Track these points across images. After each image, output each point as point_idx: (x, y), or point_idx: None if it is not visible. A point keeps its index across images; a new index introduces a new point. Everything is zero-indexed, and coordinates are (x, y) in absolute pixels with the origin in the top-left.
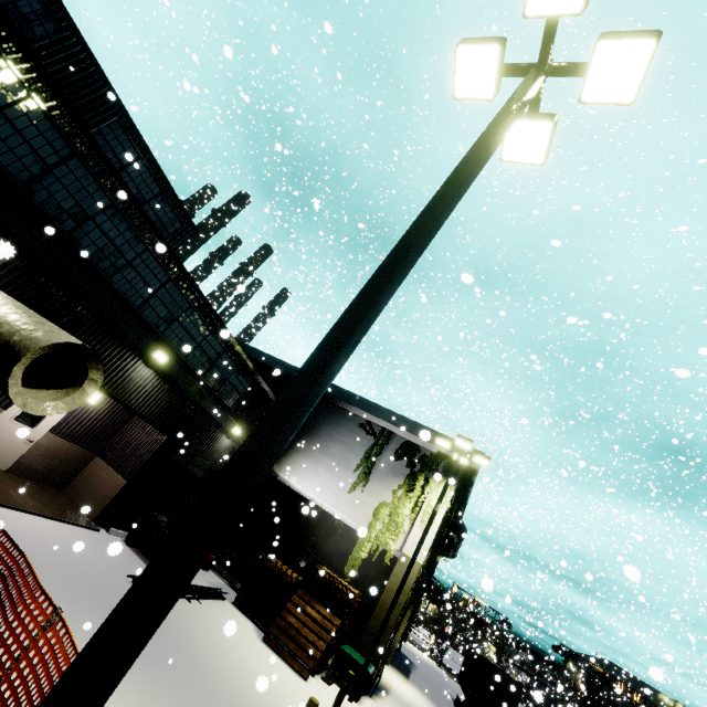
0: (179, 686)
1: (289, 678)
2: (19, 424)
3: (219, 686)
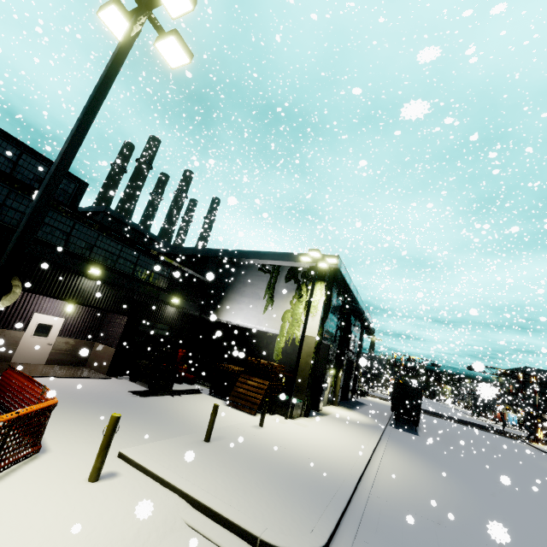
0: (155, 422)
1: (242, 416)
2: (38, 337)
3: (184, 421)
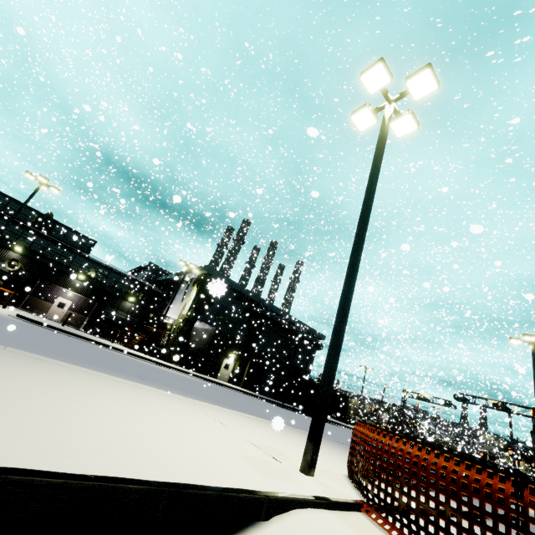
0: None
1: None
2: (59, 308)
3: None
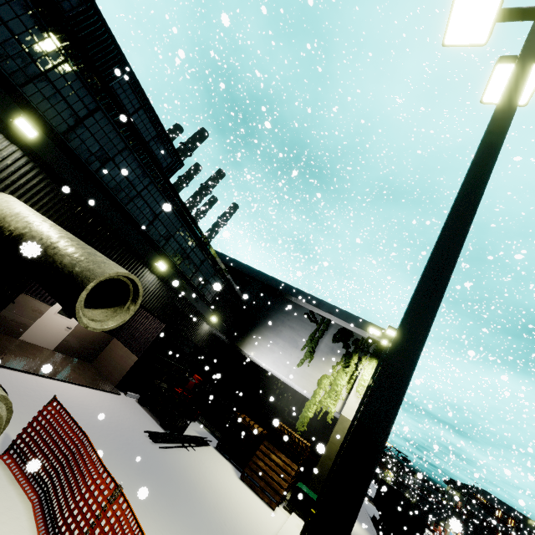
0: (193, 524)
1: (263, 509)
2: (61, 316)
3: (219, 521)
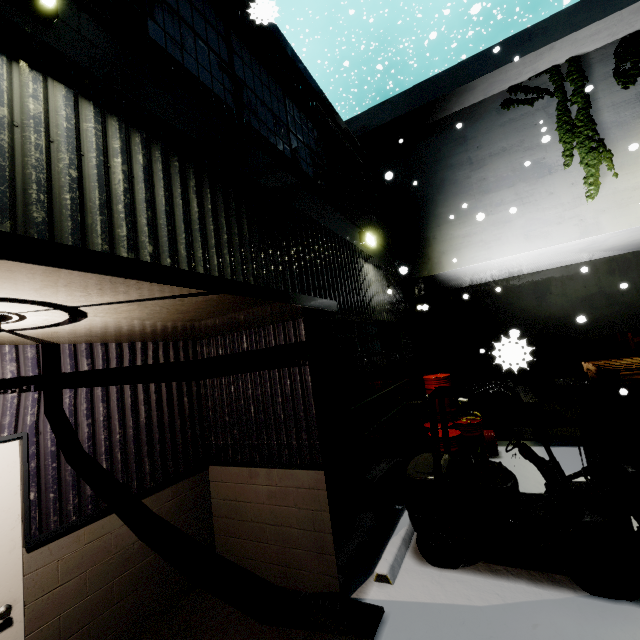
0: None
1: None
2: None
3: None
